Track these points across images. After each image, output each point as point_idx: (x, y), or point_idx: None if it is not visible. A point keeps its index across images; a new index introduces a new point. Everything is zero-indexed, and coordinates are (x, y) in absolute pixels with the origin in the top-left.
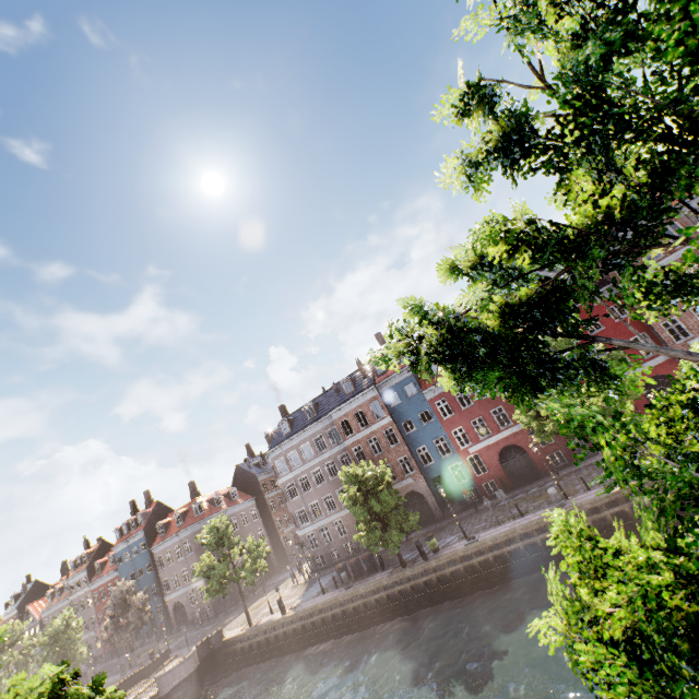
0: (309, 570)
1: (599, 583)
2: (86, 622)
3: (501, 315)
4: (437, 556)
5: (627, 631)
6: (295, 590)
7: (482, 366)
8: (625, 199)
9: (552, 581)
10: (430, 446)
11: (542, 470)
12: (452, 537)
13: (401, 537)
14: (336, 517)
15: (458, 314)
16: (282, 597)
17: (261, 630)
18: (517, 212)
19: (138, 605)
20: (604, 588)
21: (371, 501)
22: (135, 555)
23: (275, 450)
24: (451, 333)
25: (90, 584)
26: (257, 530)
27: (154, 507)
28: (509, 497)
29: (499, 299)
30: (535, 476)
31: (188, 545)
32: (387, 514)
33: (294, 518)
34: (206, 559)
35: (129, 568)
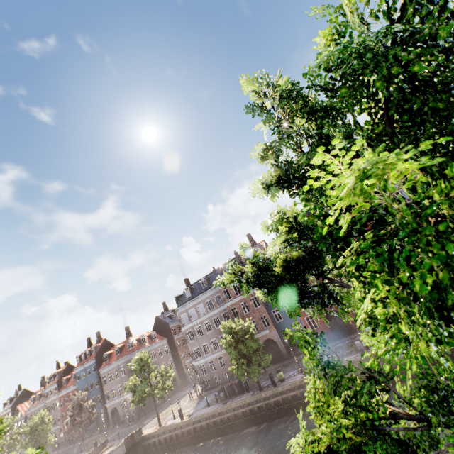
0: (200, 389)
1: (318, 421)
2: (55, 418)
3: (283, 264)
4: (283, 384)
5: (328, 448)
6: (190, 403)
7: (274, 290)
8: (341, 212)
9: (299, 417)
10: (281, 309)
11: (354, 327)
12: (293, 371)
13: (259, 370)
14: (219, 354)
15: (265, 258)
16: (182, 408)
17: (167, 430)
18: (289, 213)
19: (88, 409)
20: (320, 423)
21: (240, 346)
22: (89, 374)
23: (181, 308)
24: (260, 270)
25: (58, 393)
26: (168, 360)
27: (102, 342)
28: (332, 345)
29: (282, 256)
30: (349, 332)
31: (122, 369)
32: (250, 355)
33: (191, 353)
34: (134, 380)
35: (84, 383)
